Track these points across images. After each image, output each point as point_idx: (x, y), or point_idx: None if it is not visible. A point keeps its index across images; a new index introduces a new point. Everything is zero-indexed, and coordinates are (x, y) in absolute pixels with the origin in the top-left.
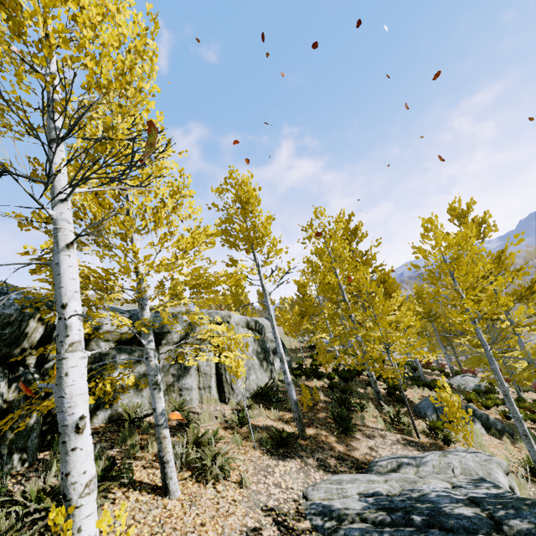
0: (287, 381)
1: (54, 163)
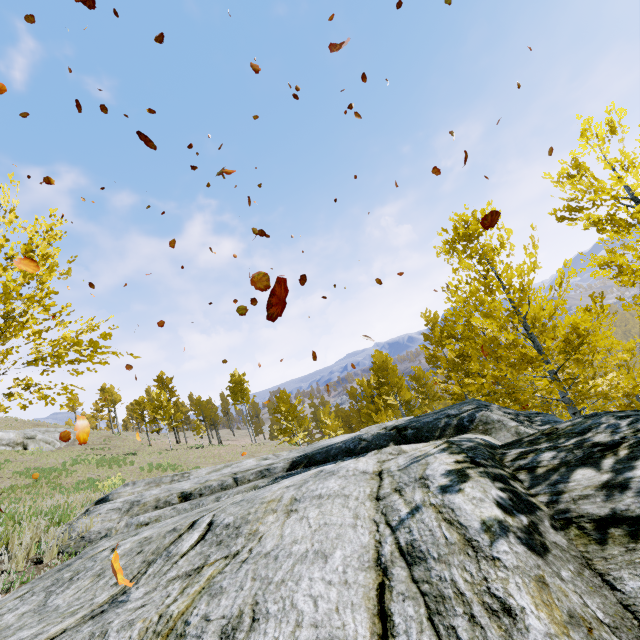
0: None
1: None
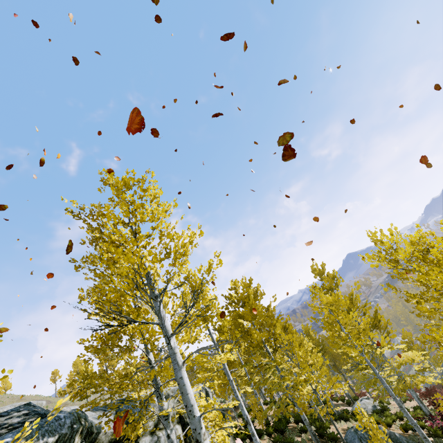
0: (257, 442)
1: (161, 311)
